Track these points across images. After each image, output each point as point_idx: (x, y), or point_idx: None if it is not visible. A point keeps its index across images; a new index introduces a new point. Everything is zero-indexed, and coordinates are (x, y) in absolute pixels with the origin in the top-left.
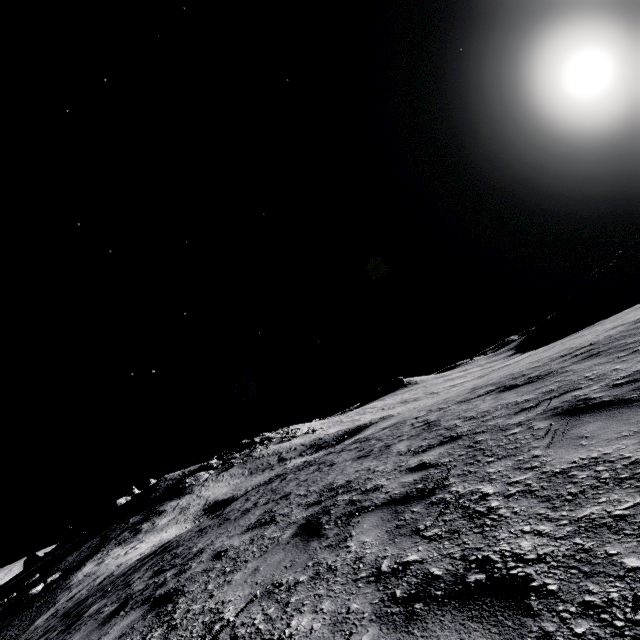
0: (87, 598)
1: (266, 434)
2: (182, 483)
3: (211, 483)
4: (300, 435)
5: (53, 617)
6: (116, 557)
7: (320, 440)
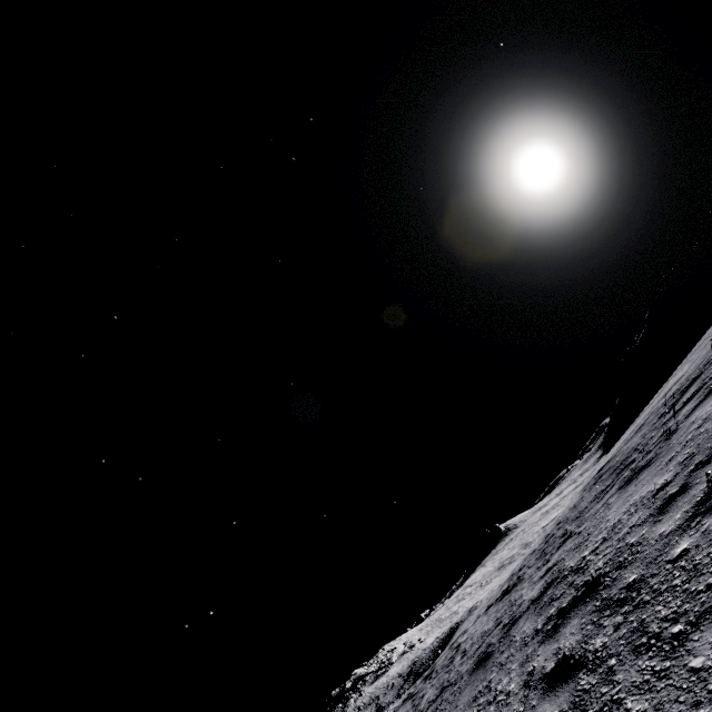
0: None
1: (357, 671)
2: None
3: None
4: (396, 659)
5: None
6: None
7: (416, 662)
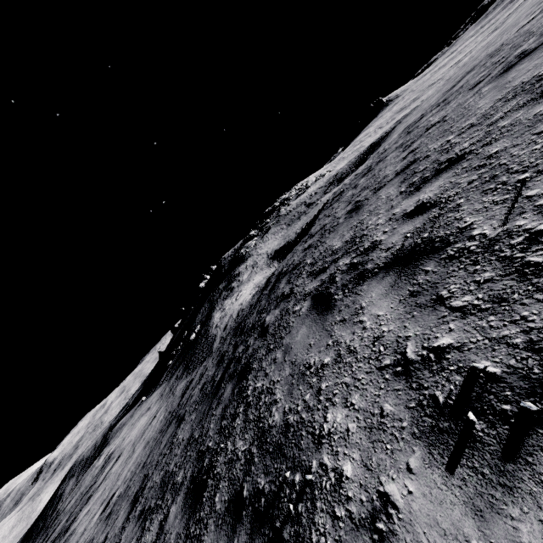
0: (243, 322)
1: (282, 197)
2: (239, 254)
3: (261, 245)
4: (312, 184)
5: (225, 340)
6: (231, 304)
7: (336, 175)
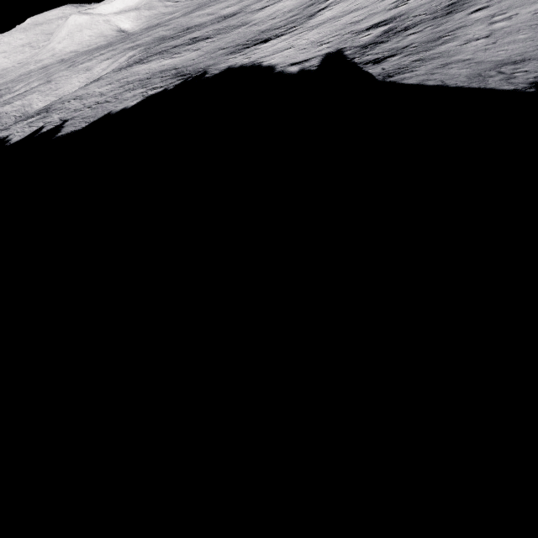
0: None
1: None
2: None
3: None
4: None
5: None
6: None
7: None
